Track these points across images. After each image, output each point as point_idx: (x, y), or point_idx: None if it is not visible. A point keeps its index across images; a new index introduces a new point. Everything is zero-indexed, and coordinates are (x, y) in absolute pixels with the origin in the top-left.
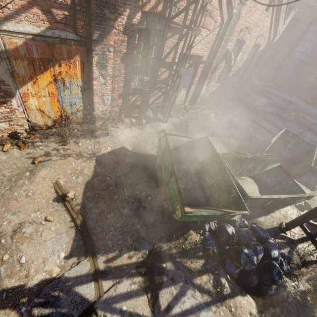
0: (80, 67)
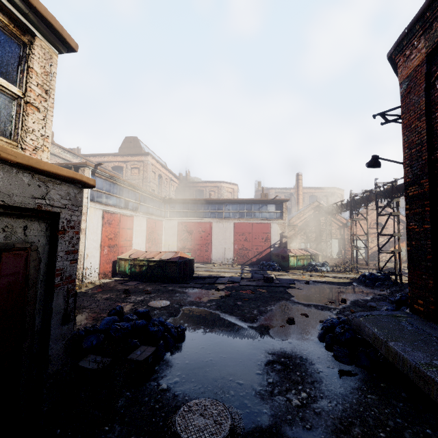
0: (405, 244)
